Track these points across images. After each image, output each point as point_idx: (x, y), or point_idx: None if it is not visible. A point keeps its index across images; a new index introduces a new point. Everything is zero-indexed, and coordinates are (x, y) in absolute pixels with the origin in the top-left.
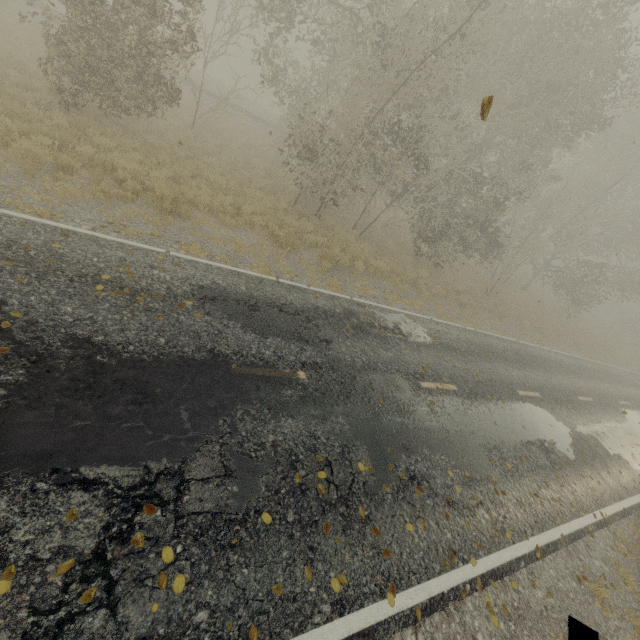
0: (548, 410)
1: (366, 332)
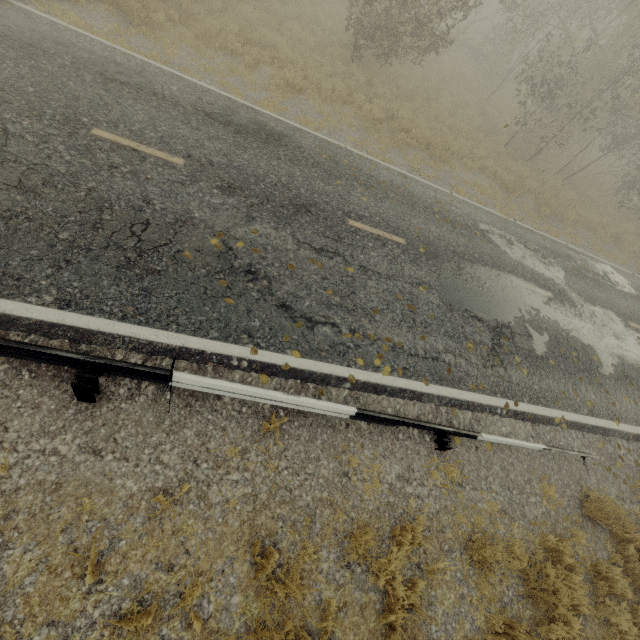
0: None
1: (584, 274)
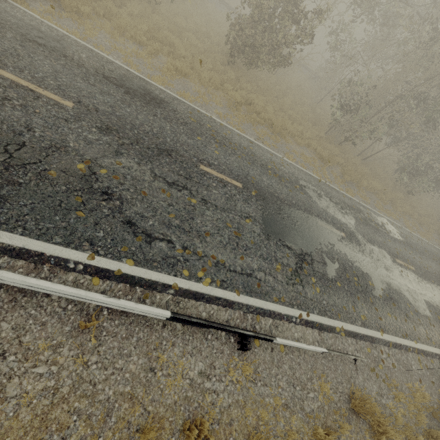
0: None
1: (368, 223)
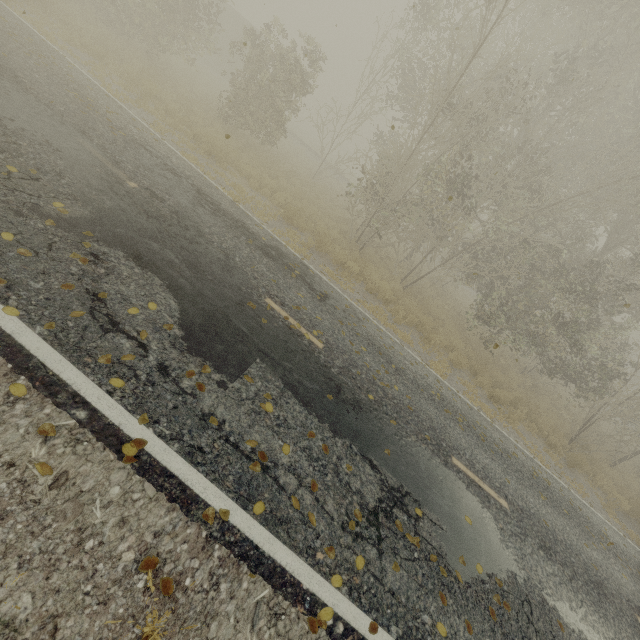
0: (499, 522)
1: (270, 258)
